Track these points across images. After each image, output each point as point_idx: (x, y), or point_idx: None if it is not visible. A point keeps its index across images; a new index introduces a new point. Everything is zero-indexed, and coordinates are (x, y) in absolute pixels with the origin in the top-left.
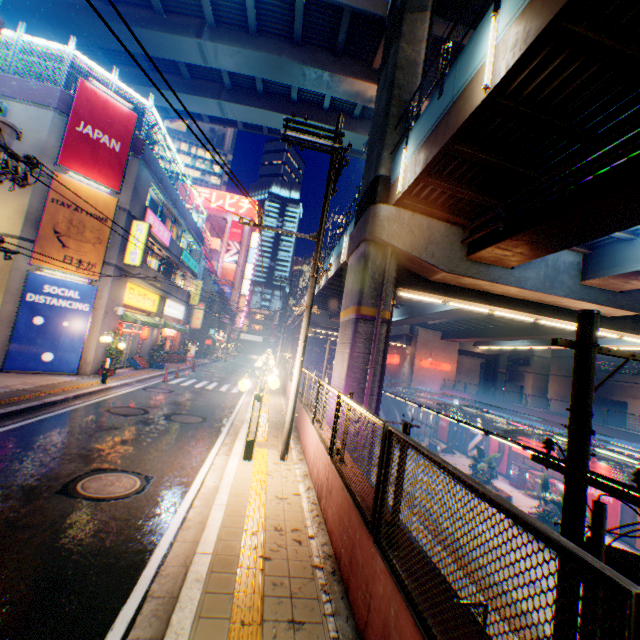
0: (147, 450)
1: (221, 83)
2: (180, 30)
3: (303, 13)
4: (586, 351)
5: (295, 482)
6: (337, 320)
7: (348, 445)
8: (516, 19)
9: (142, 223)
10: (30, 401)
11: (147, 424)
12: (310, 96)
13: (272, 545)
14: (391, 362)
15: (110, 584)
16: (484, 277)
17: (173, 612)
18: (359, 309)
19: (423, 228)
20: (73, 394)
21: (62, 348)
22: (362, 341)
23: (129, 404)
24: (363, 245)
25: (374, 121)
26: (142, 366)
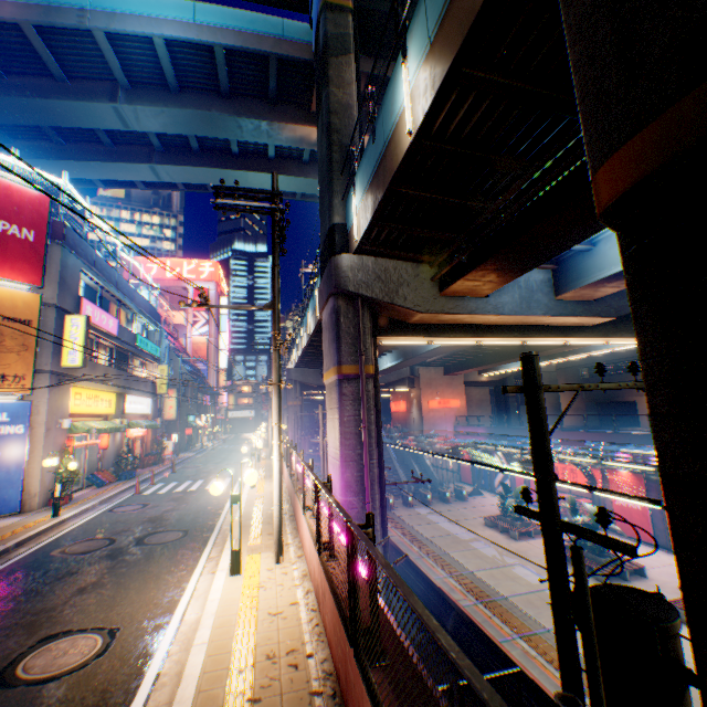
0: (112, 593)
1: (150, 145)
2: (90, 96)
3: (226, 65)
4: (534, 395)
5: (292, 588)
6: None
7: (357, 521)
8: (422, 65)
9: (77, 316)
10: None
11: (113, 557)
12: (252, 147)
13: (263, 680)
14: (399, 409)
15: None
16: (462, 310)
17: None
18: (340, 369)
19: (390, 272)
20: (14, 542)
21: None
22: (350, 403)
23: (90, 536)
24: (331, 300)
25: (320, 168)
26: (107, 481)
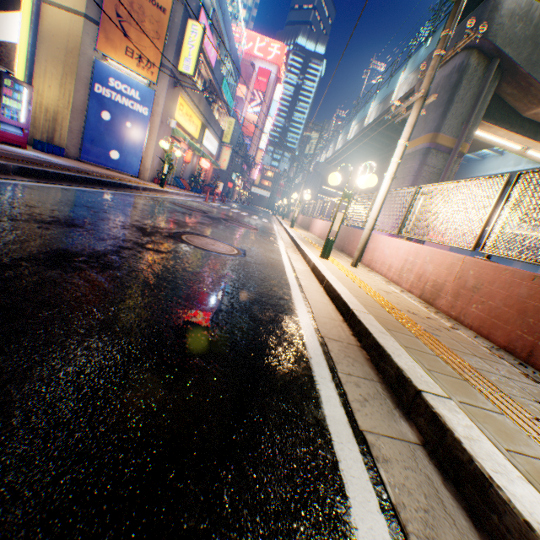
0: (225, 233)
1: None
2: None
3: None
4: None
5: (383, 284)
6: (349, 181)
7: None
8: None
9: (196, 24)
10: (110, 179)
11: (212, 219)
12: None
13: (423, 324)
14: None
15: (272, 316)
16: None
17: (390, 357)
18: (435, 137)
19: None
20: (142, 186)
21: (125, 149)
22: (427, 175)
23: (188, 205)
24: (460, 56)
25: None
26: (185, 187)
